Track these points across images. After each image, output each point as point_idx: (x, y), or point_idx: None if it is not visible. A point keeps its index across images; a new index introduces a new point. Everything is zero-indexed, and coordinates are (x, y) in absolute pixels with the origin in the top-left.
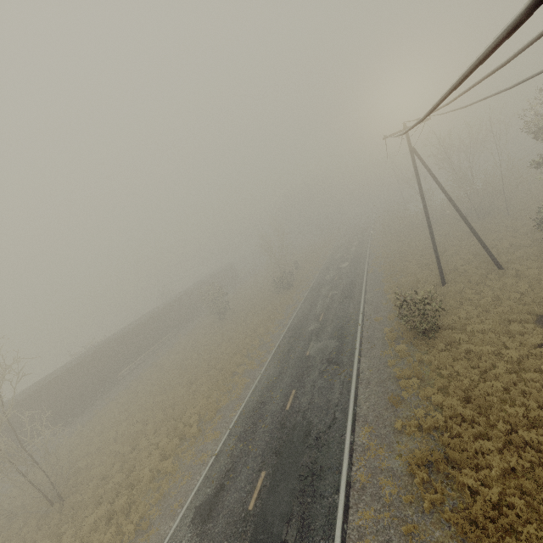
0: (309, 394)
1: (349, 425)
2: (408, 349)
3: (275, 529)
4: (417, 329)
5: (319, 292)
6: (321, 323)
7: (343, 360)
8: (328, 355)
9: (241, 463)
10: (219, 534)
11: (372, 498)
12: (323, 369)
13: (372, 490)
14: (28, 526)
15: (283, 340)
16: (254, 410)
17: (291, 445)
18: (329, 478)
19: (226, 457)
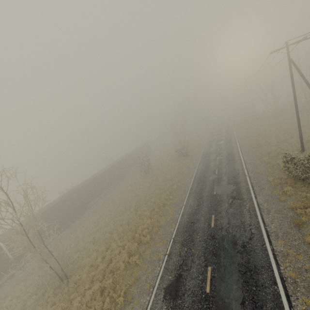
0: (226, 218)
1: (266, 238)
2: (292, 190)
3: (233, 307)
4: (294, 178)
5: (209, 158)
6: (217, 175)
7: (243, 197)
8: (231, 193)
9: (189, 260)
10: (189, 308)
11: (306, 290)
12: (230, 202)
13: (304, 284)
14: (48, 293)
15: (193, 185)
16: (187, 227)
17: (224, 250)
18: (264, 273)
19: (176, 256)
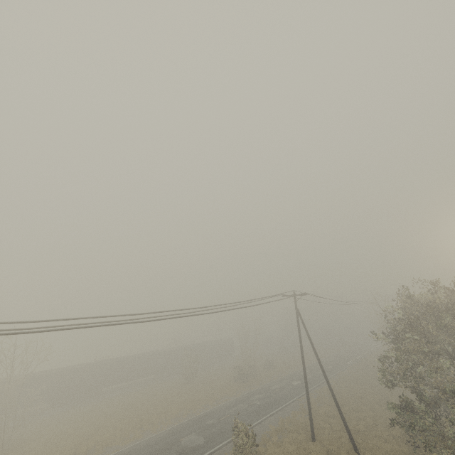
0: None
1: None
2: None
3: None
4: None
5: (252, 396)
6: (217, 422)
7: None
8: (187, 447)
9: None
10: None
11: None
12: None
13: None
14: None
15: (187, 421)
16: None
17: None
18: None
19: None
